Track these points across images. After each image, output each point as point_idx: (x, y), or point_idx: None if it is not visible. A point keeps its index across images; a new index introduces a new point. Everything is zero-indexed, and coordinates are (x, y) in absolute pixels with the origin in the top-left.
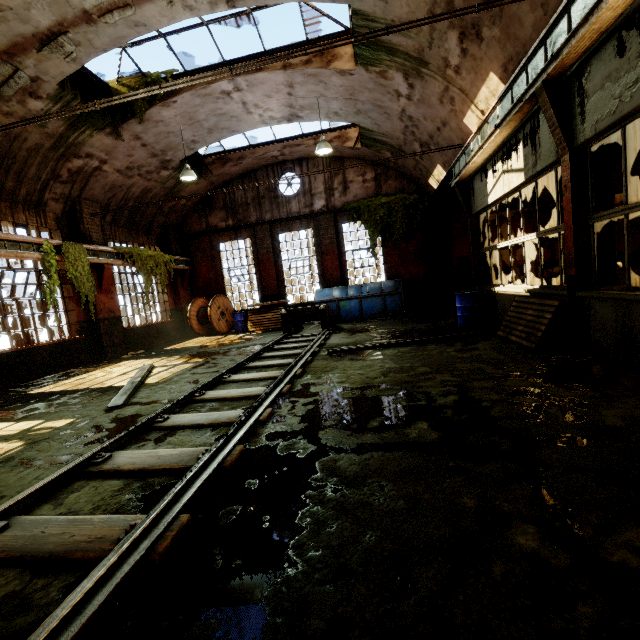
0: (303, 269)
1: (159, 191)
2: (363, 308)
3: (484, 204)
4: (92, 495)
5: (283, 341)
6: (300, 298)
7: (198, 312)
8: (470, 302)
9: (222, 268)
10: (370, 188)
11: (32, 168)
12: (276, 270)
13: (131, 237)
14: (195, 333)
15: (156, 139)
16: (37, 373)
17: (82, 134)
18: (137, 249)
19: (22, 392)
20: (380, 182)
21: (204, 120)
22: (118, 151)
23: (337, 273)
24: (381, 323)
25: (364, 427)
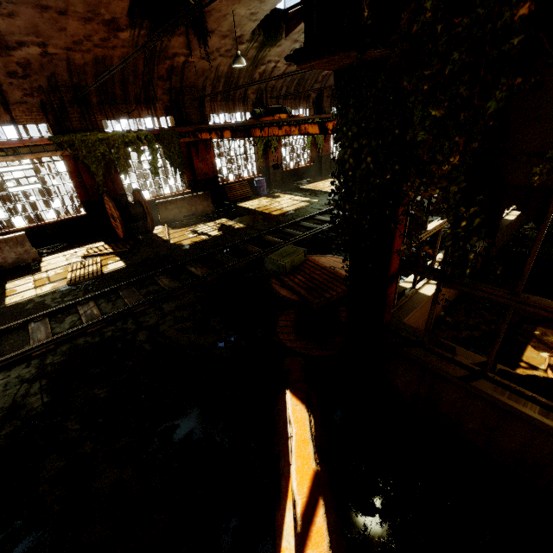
0: None
1: None
2: None
3: None
4: (328, 216)
5: None
6: None
7: None
8: None
9: None
10: None
11: (309, 81)
12: None
13: None
14: None
15: None
16: (299, 179)
17: None
18: None
19: (298, 187)
20: None
21: None
22: None
23: None
24: None
25: None
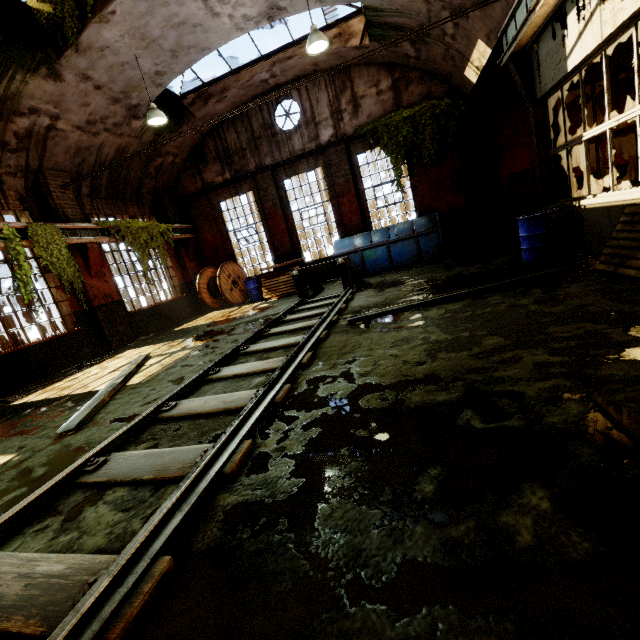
0: (317, 219)
1: (137, 149)
2: (392, 256)
3: (559, 75)
4: None
5: (297, 309)
6: (318, 253)
7: (208, 284)
8: (541, 228)
9: (227, 231)
10: (387, 101)
11: None
12: (287, 224)
13: (118, 209)
14: (209, 307)
15: (110, 76)
16: (34, 375)
17: (12, 81)
18: (124, 221)
19: (7, 403)
20: (399, 90)
21: (161, 37)
22: (68, 100)
23: (357, 218)
24: (416, 271)
25: (407, 498)
